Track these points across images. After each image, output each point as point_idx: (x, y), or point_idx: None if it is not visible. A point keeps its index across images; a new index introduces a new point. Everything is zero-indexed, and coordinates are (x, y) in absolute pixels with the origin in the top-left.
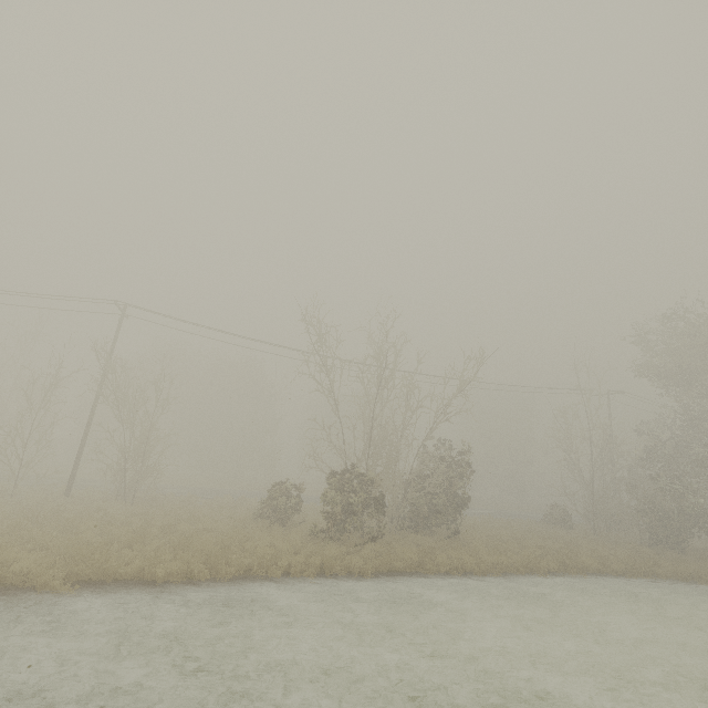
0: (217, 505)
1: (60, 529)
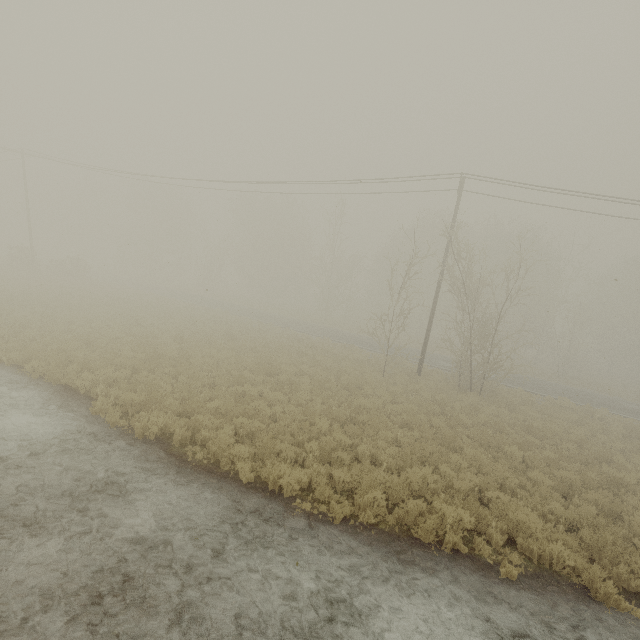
0: (578, 419)
1: (471, 438)
